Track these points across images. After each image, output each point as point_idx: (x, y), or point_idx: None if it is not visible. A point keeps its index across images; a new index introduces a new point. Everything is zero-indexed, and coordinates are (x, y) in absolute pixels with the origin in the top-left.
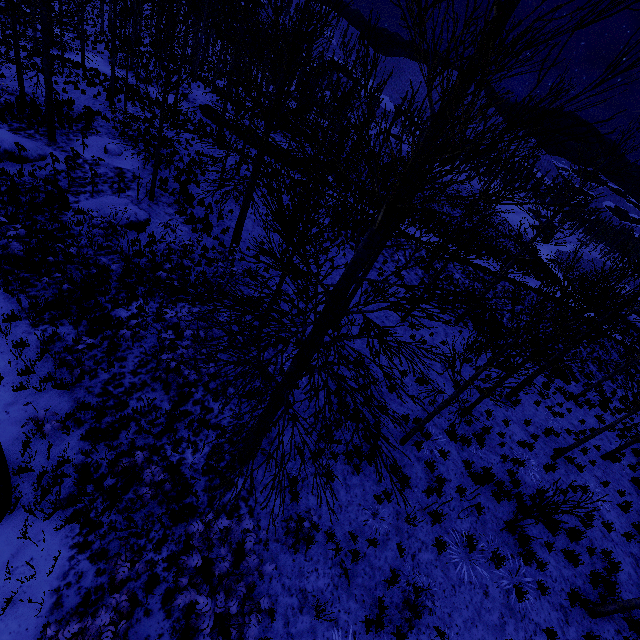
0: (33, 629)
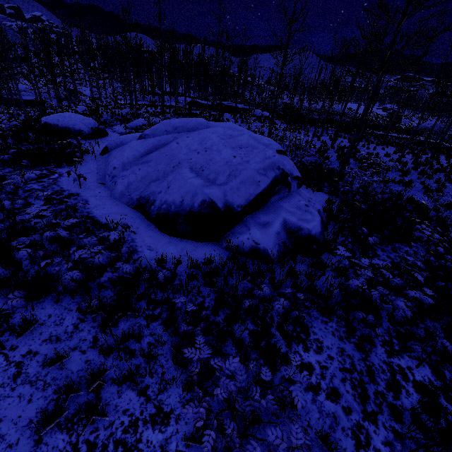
0: (324, 195)
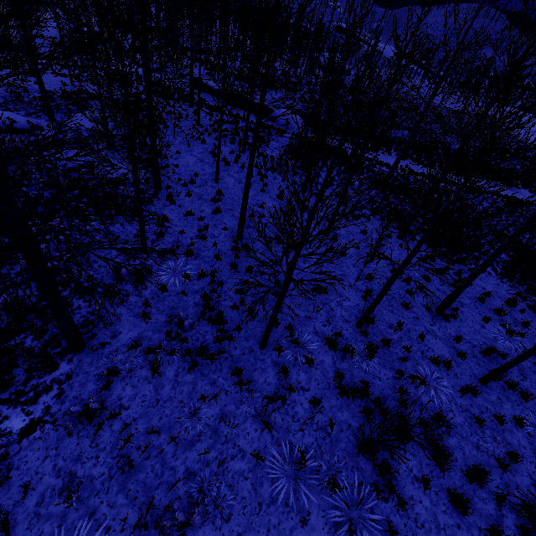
0: None
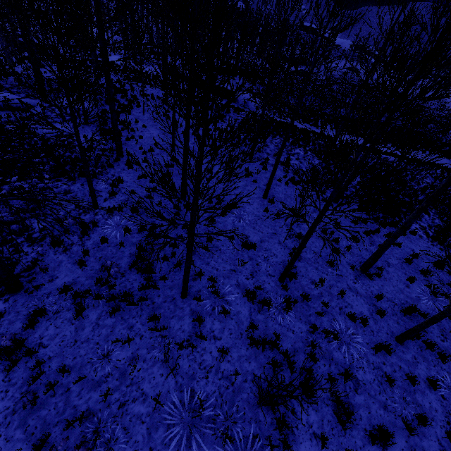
0: None
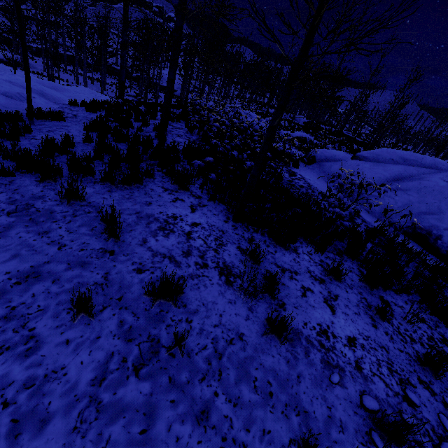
0: None
